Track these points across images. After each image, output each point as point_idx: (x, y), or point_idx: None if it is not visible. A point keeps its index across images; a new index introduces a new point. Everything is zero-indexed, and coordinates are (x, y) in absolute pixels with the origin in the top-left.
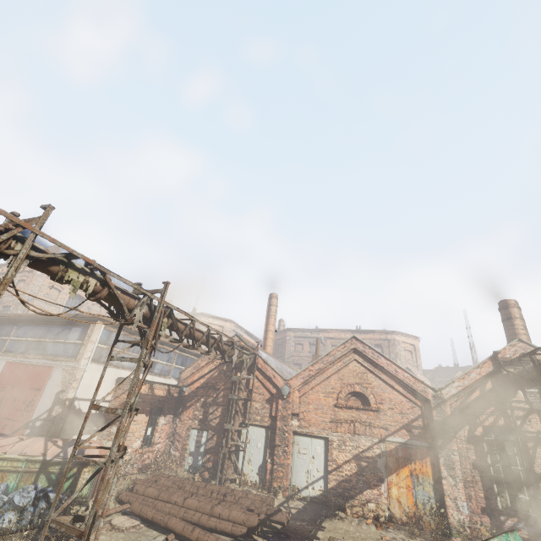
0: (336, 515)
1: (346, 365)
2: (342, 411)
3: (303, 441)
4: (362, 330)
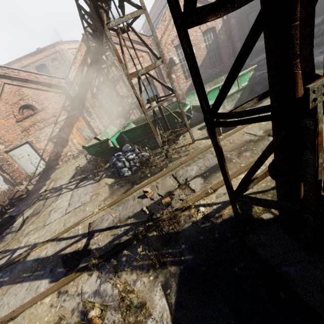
0: (56, 169)
1: (2, 91)
2: (24, 122)
3: (16, 152)
4: (35, 51)
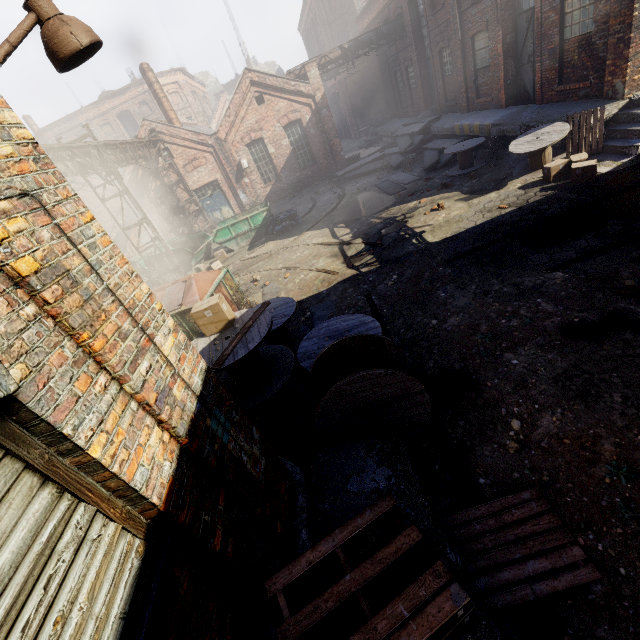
0: None
1: None
2: None
3: None
4: (116, 91)
